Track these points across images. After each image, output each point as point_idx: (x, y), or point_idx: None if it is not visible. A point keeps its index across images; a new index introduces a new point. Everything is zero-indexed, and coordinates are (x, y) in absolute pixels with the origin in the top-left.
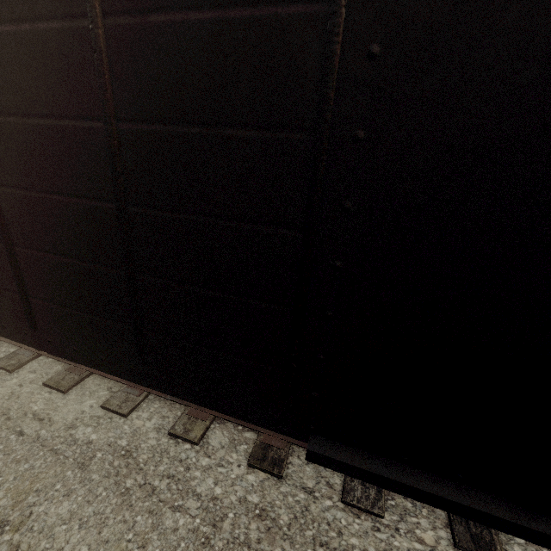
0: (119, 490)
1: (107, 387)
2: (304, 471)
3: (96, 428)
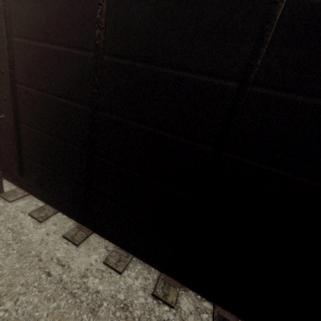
0: None
1: (104, 246)
2: None
3: (101, 280)
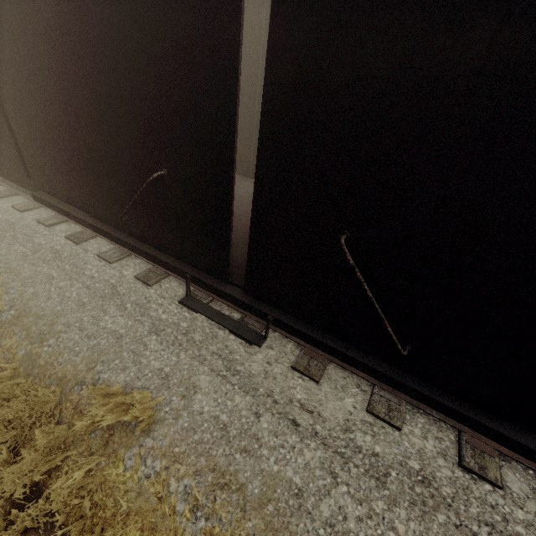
0: (1, 236)
1: (22, 201)
2: (92, 245)
3: (4, 213)
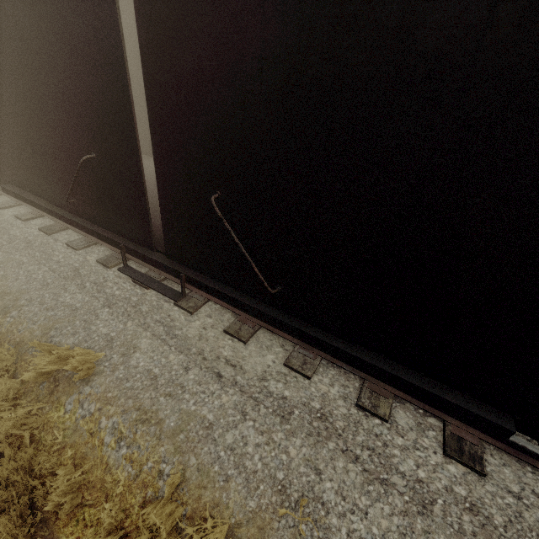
0: None
1: (4, 200)
2: (63, 236)
3: None
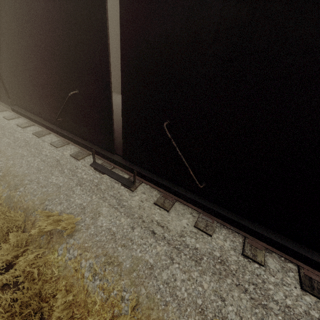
0: None
1: (9, 114)
2: (47, 138)
3: None
